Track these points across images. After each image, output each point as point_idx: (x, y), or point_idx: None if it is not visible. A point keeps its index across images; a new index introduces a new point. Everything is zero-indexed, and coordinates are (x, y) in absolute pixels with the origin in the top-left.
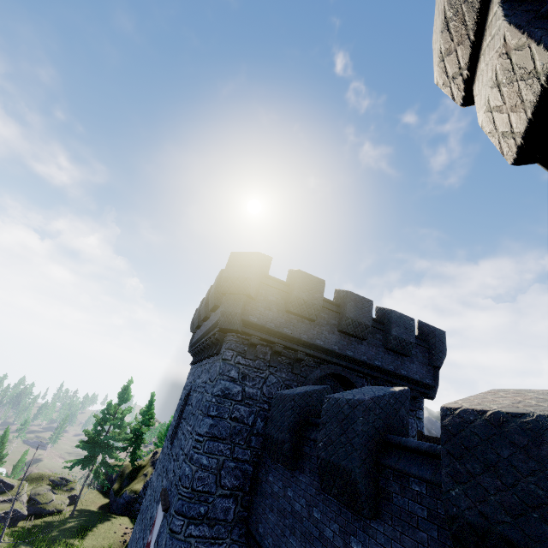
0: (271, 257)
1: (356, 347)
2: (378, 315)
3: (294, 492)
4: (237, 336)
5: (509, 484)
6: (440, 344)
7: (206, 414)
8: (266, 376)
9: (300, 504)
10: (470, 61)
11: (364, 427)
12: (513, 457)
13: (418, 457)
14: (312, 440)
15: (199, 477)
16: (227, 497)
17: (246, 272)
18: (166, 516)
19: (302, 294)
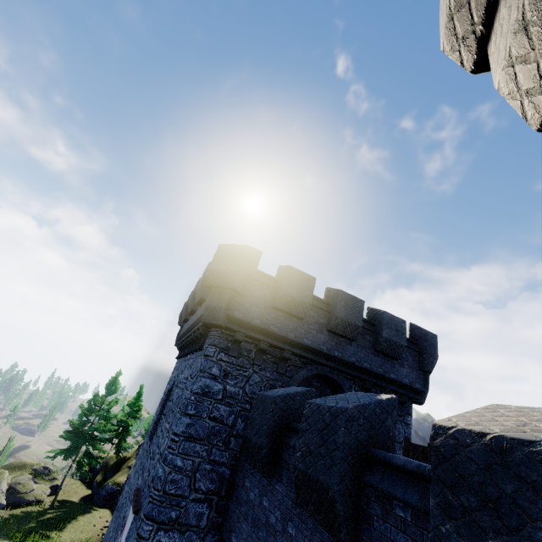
0: (260, 251)
1: (345, 348)
2: (370, 316)
3: (270, 502)
4: (221, 331)
5: (513, 527)
6: (432, 348)
7: (184, 413)
8: (250, 374)
9: (274, 516)
10: (486, 12)
11: (345, 439)
12: (518, 494)
13: (404, 477)
14: (292, 447)
15: (172, 479)
16: (201, 501)
17: (233, 265)
18: (136, 519)
19: (291, 291)
